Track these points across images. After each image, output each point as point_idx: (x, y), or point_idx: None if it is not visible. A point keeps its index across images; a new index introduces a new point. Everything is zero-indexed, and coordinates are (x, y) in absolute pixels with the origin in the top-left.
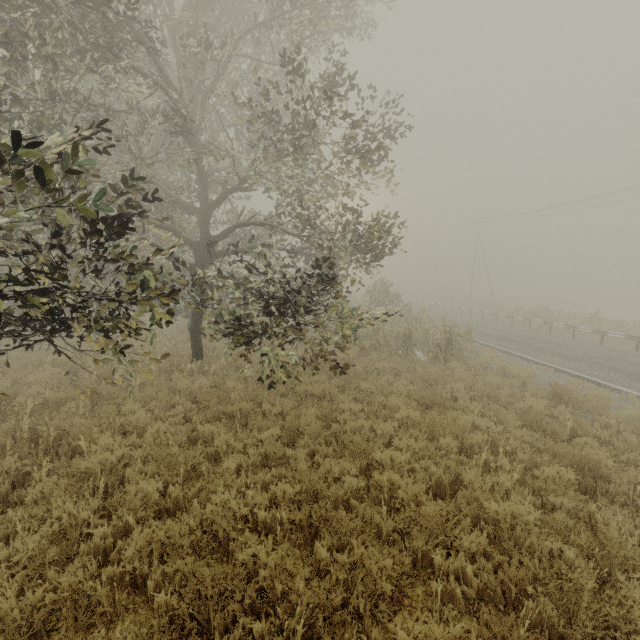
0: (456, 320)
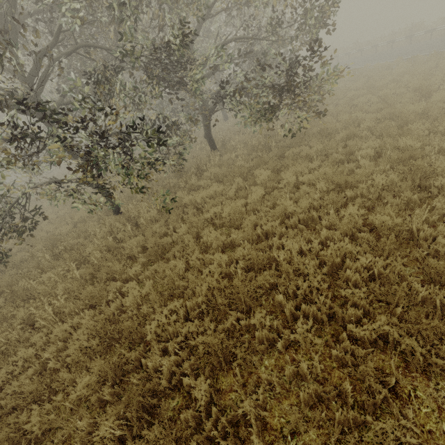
0: None
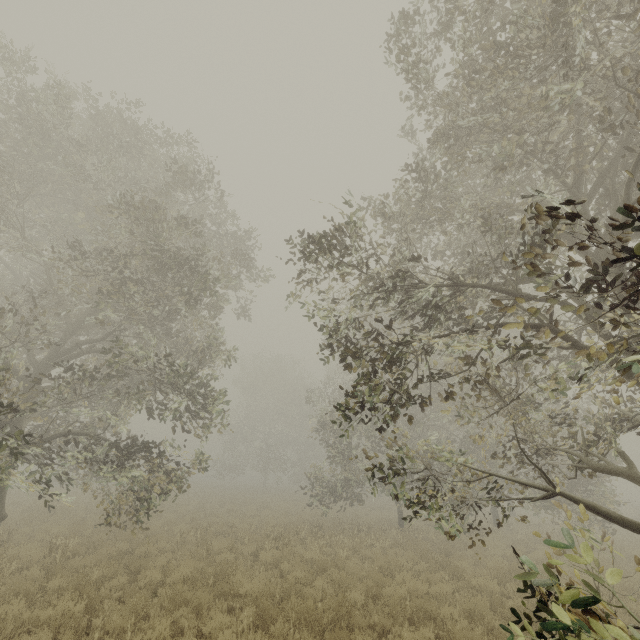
0: None
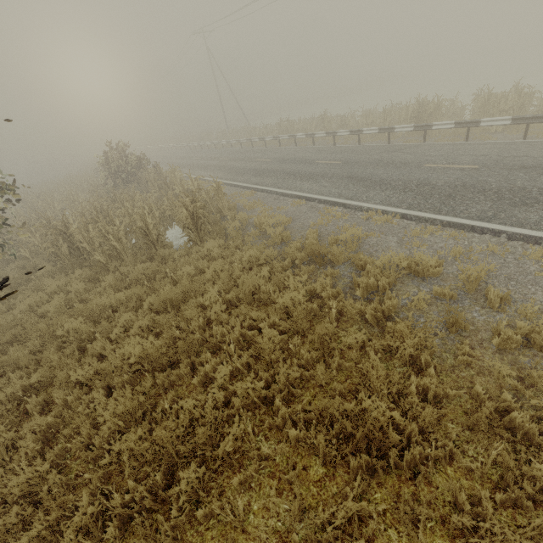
0: (217, 160)
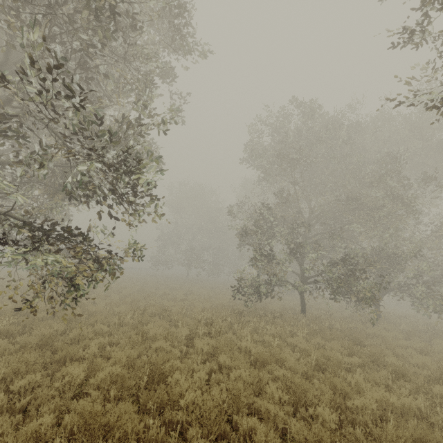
0: None
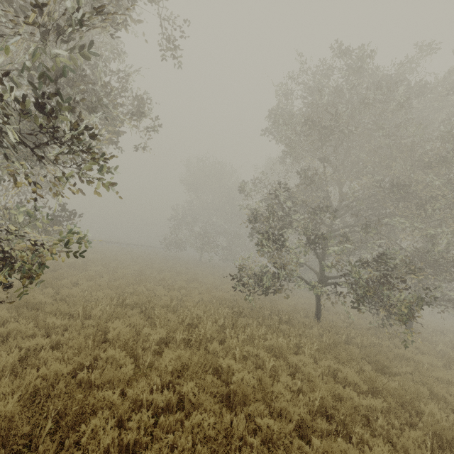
0: None
